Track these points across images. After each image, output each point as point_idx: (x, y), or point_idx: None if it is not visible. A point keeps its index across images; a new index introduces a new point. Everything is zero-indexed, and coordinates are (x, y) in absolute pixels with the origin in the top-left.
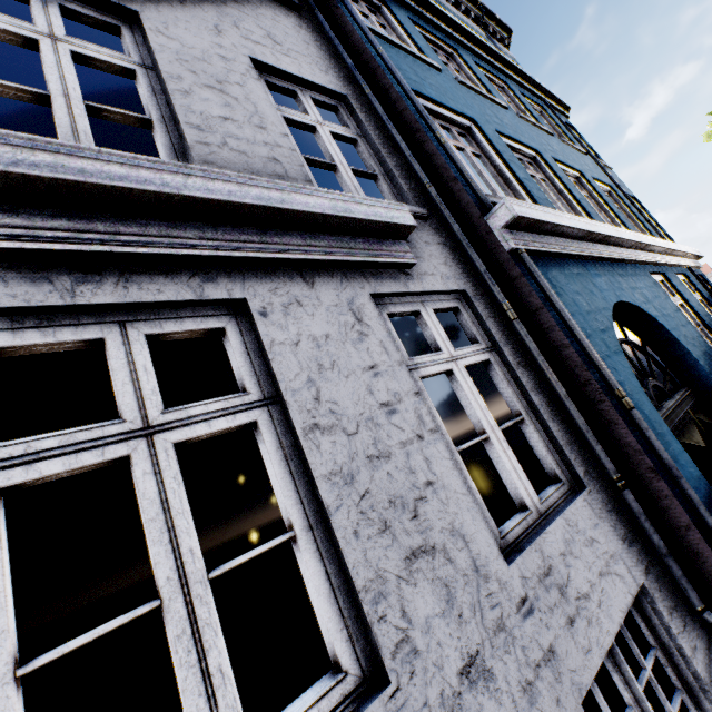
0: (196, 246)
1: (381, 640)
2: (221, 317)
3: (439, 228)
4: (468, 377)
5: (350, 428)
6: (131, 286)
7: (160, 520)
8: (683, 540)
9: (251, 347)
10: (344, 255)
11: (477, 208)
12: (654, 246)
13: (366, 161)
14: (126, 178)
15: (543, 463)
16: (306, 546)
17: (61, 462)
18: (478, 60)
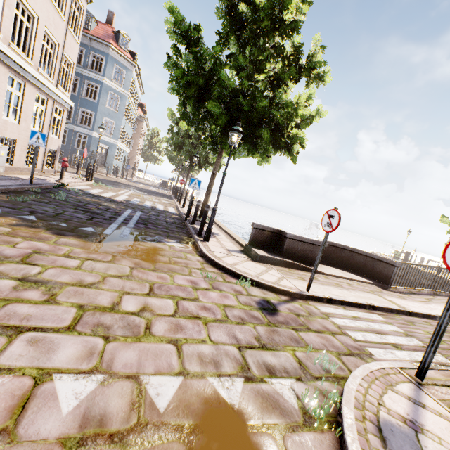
0: None
1: None
2: None
3: None
4: None
5: None
6: None
7: None
8: None
9: None
10: None
11: None
12: None
13: None
14: None
15: None
16: None
17: None
18: None
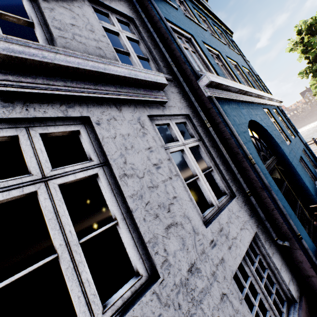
0: (62, 90)
1: (156, 261)
2: (77, 125)
3: (177, 85)
4: (190, 152)
5: (140, 175)
6: (30, 109)
7: (54, 219)
8: (271, 214)
9: (93, 139)
10: (135, 96)
11: (194, 77)
12: (265, 96)
13: (143, 52)
14: (23, 52)
15: (220, 187)
16: (123, 226)
17: (1, 195)
18: (194, 6)
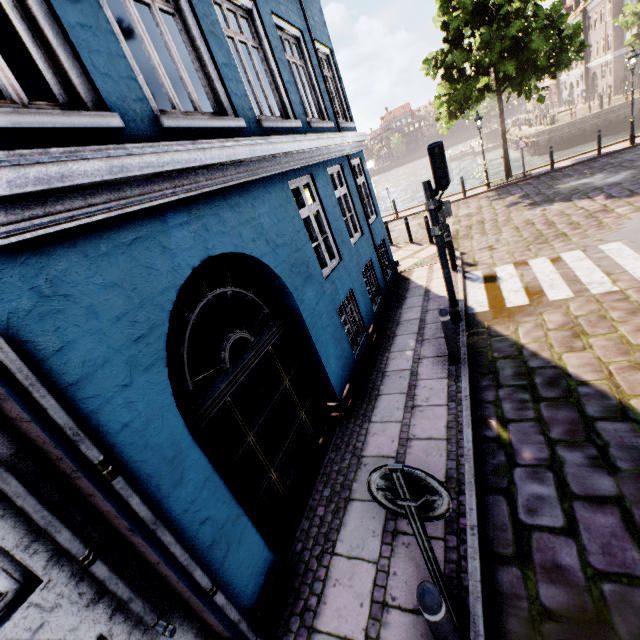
0: None
1: None
2: None
3: None
4: None
5: None
6: None
7: None
8: (158, 568)
9: None
10: None
11: None
12: (301, 150)
13: None
14: None
15: None
16: None
17: None
18: None
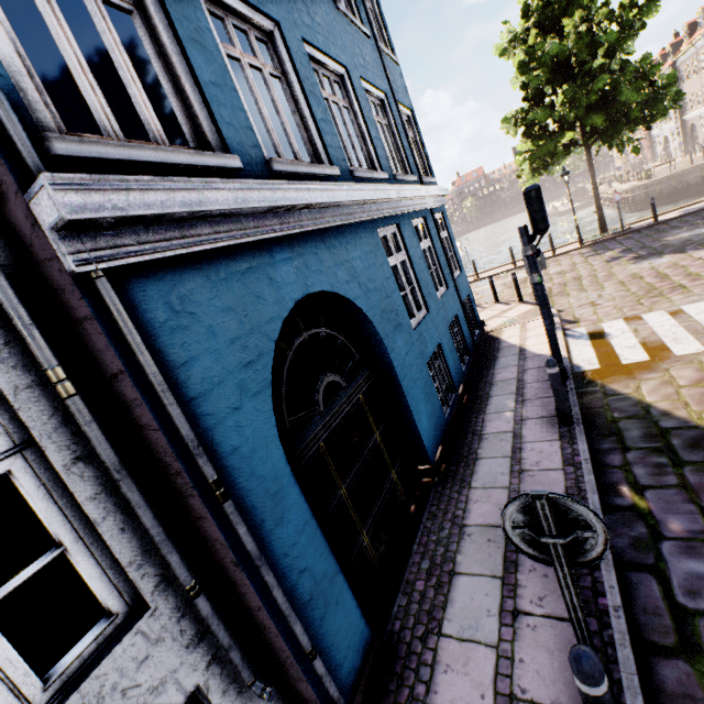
0: None
1: None
2: None
3: None
4: None
5: None
6: None
7: None
8: (257, 616)
9: None
10: None
11: (11, 172)
12: (390, 198)
13: None
14: None
15: (96, 593)
16: None
17: None
18: None
